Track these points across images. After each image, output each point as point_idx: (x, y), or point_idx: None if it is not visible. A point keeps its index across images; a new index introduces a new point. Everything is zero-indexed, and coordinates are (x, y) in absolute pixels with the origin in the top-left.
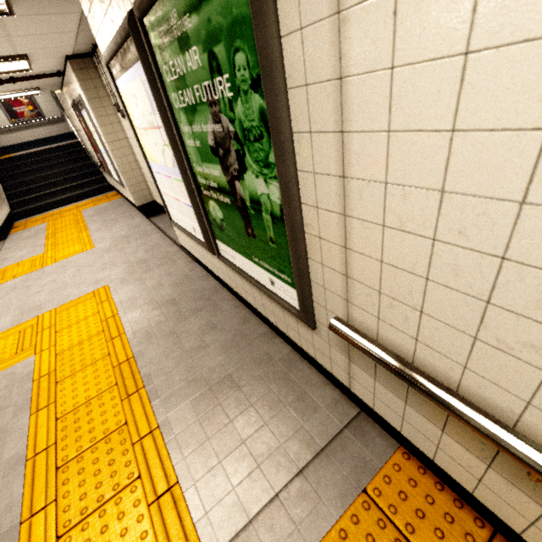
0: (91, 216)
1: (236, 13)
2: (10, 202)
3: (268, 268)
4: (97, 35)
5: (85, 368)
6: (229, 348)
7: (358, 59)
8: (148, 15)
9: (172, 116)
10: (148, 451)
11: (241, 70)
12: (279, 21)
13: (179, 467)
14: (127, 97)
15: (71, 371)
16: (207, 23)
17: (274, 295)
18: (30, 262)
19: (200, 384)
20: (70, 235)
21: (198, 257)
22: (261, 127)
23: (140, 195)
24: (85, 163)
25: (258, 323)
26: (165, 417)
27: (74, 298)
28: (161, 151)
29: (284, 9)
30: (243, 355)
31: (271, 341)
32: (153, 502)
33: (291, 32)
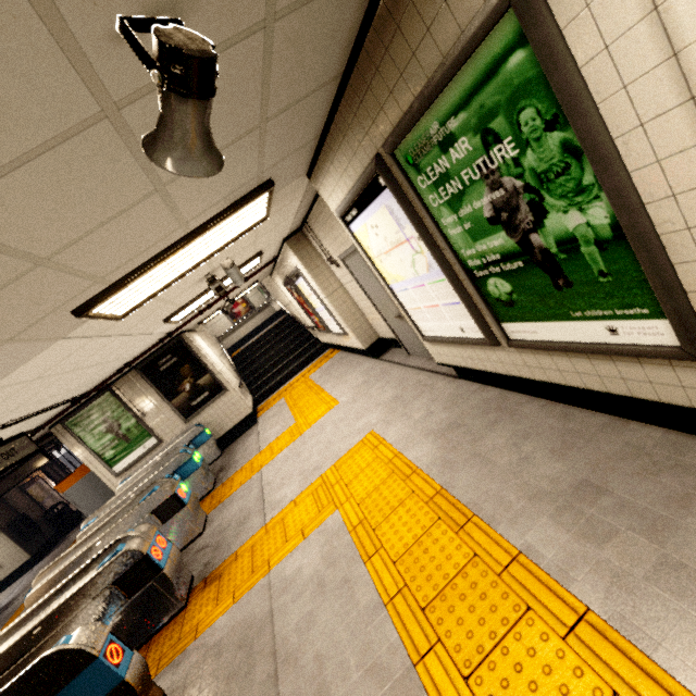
0: (319, 378)
1: (518, 82)
2: (250, 390)
3: (600, 314)
4: (329, 198)
5: (395, 510)
6: (563, 451)
7: (695, 27)
8: (400, 146)
9: (430, 217)
10: (523, 580)
11: (529, 123)
12: (575, 58)
13: (579, 592)
14: (363, 234)
15: (382, 516)
16: (478, 110)
17: (621, 345)
18: (288, 434)
19: (548, 498)
20: (310, 400)
21: (468, 364)
22: (565, 159)
23: (364, 336)
24: (297, 333)
25: (589, 415)
26: (522, 540)
27: (345, 451)
28: (409, 263)
29: (579, 46)
30: (590, 454)
31: (623, 429)
32: (567, 634)
33: (593, 57)
